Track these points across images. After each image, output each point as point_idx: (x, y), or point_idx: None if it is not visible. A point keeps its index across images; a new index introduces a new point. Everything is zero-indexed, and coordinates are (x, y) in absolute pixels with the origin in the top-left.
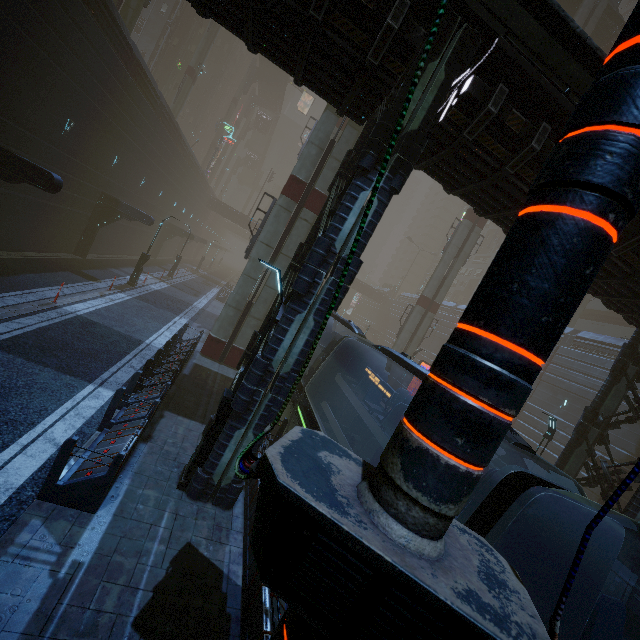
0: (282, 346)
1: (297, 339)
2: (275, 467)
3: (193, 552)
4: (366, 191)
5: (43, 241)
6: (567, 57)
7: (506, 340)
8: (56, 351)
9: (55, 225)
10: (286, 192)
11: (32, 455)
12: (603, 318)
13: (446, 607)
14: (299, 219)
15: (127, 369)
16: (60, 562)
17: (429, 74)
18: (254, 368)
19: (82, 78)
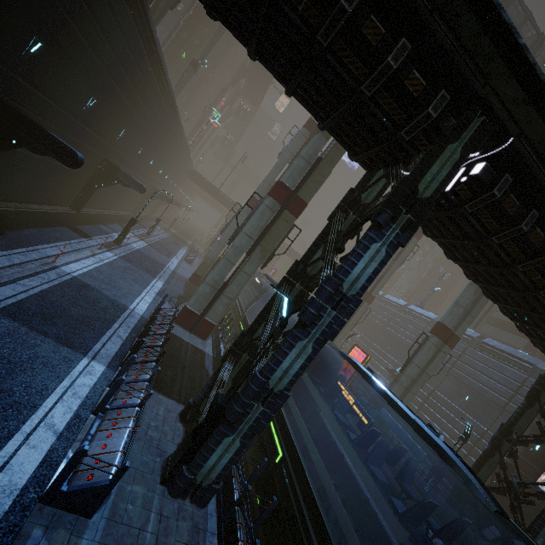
0: (281, 367)
1: (294, 361)
2: None
3: None
4: (378, 243)
5: (46, 195)
6: None
7: None
8: (55, 318)
9: (59, 182)
10: (273, 195)
11: (34, 446)
12: (501, 325)
13: None
14: (280, 219)
15: (115, 339)
16: None
17: (447, 153)
18: (252, 384)
19: (111, 65)
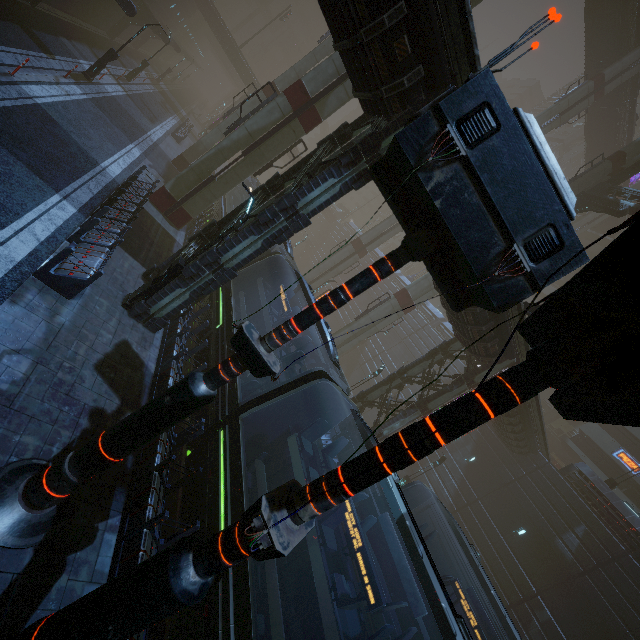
0: (233, 250)
1: (245, 250)
2: (244, 329)
3: (128, 346)
4: (335, 179)
5: None
6: None
7: (296, 325)
8: (24, 144)
9: None
10: (289, 95)
11: (23, 241)
12: None
13: (264, 360)
14: (288, 127)
15: (86, 190)
16: (52, 320)
17: None
18: (208, 255)
19: None
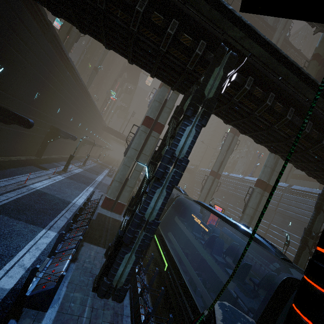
0: (150, 206)
1: (157, 202)
2: None
3: None
4: (189, 126)
5: (20, 150)
6: (279, 64)
7: None
8: (25, 211)
9: (27, 142)
10: (144, 124)
11: (11, 276)
12: (302, 178)
13: None
14: (151, 136)
15: (63, 218)
16: None
17: (216, 73)
18: (135, 219)
19: (45, 74)
